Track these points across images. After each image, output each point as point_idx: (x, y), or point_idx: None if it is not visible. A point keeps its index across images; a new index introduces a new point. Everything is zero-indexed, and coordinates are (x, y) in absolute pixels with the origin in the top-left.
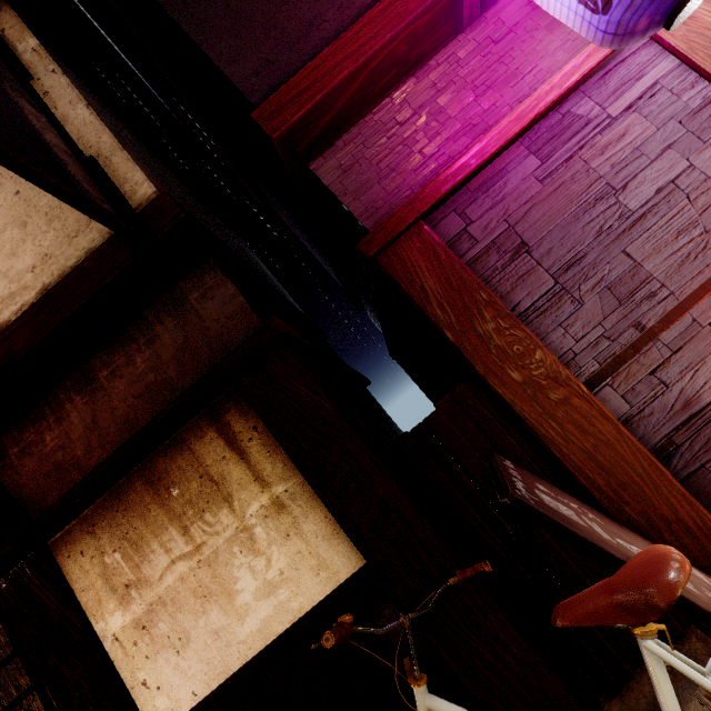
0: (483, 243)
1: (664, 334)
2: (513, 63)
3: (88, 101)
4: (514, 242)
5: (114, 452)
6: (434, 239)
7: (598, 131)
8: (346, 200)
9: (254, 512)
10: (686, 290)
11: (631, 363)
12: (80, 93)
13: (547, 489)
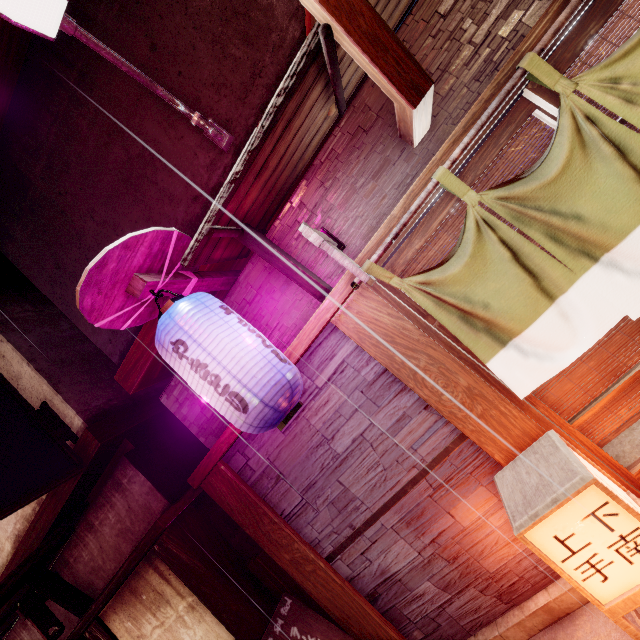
0: (258, 472)
1: (367, 532)
2: (264, 321)
3: (28, 353)
4: (275, 472)
5: (108, 584)
6: (228, 475)
7: (311, 398)
8: (186, 423)
9: (182, 609)
10: (376, 506)
11: (350, 548)
12: (21, 353)
13: (299, 629)
